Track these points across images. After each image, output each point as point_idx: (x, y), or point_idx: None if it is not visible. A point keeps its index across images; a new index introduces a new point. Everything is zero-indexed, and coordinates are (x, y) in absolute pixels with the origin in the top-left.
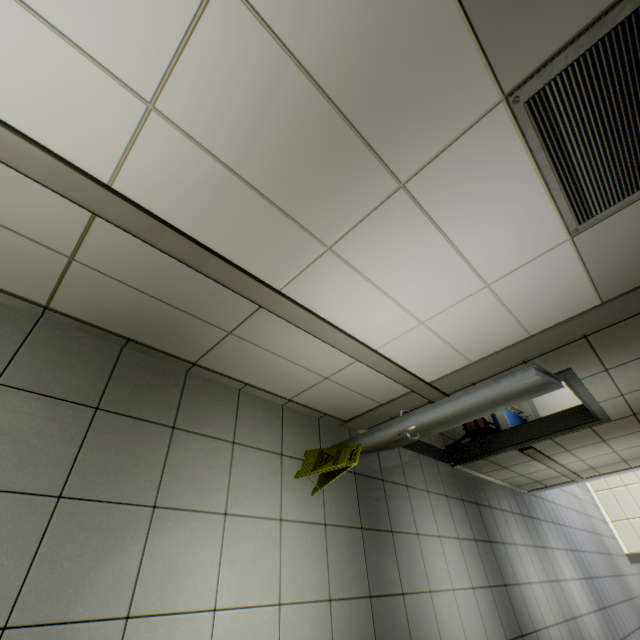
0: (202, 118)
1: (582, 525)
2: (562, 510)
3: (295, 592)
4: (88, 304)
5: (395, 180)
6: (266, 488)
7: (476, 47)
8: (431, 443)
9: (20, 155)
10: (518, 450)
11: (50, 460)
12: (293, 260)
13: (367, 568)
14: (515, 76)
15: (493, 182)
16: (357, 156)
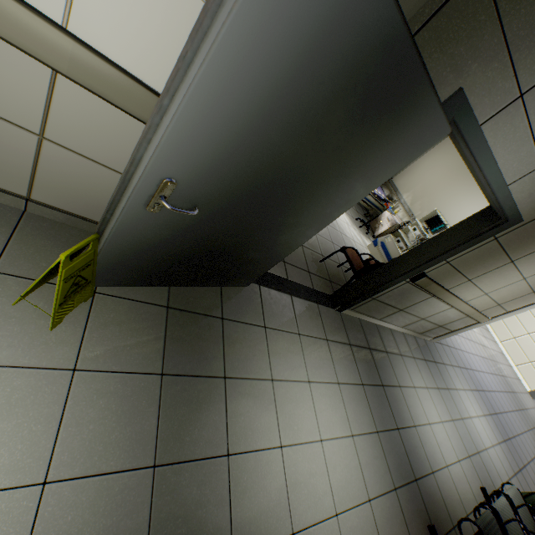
0: None
1: (488, 369)
2: (469, 356)
3: None
4: None
5: None
6: None
7: None
8: (313, 288)
9: None
10: (411, 283)
11: None
12: None
13: (159, 427)
14: None
15: None
16: None
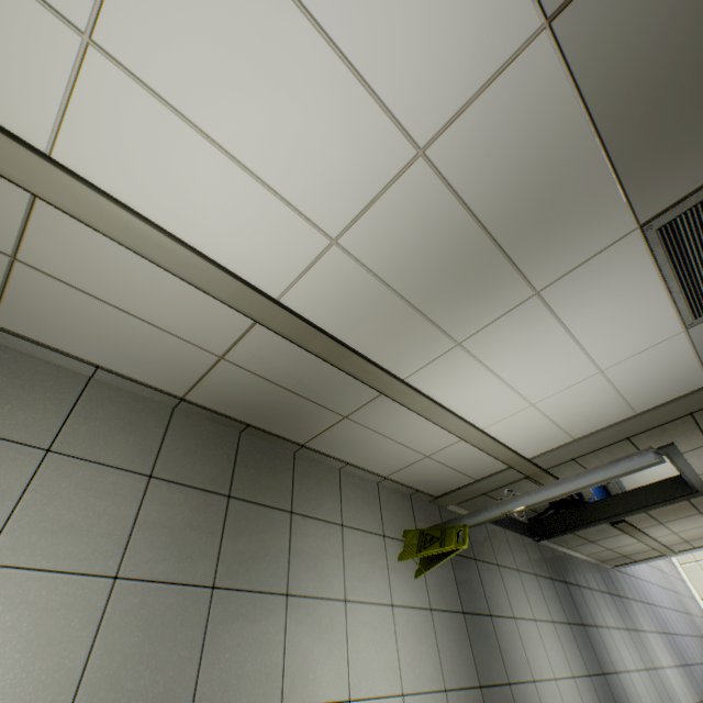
0: (374, 248)
1: (671, 604)
2: (649, 587)
3: (414, 682)
4: (221, 395)
5: (531, 289)
6: (375, 572)
7: (620, 192)
8: (514, 516)
9: (214, 282)
10: (609, 523)
11: (201, 551)
12: (422, 354)
13: (473, 656)
14: (650, 211)
15: (619, 288)
16: (501, 272)
